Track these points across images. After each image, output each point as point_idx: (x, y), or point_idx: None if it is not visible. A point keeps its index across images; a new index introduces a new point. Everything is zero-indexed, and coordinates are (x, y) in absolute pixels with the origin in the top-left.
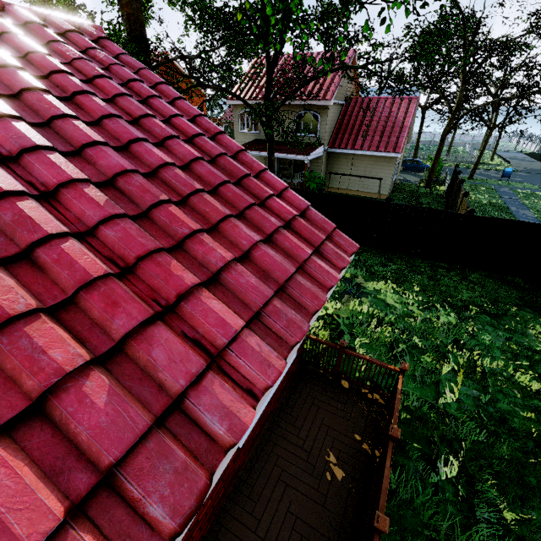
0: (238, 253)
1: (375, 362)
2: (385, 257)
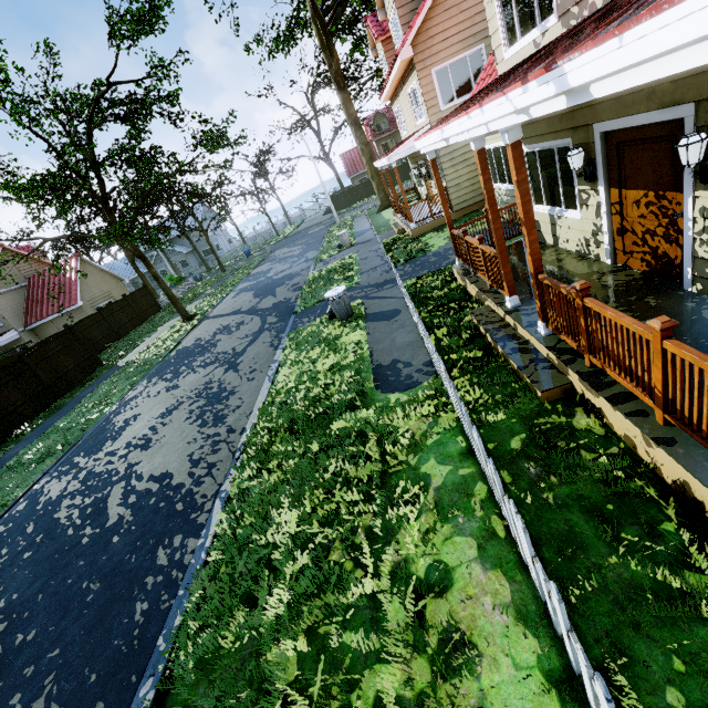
0: None
1: None
2: None
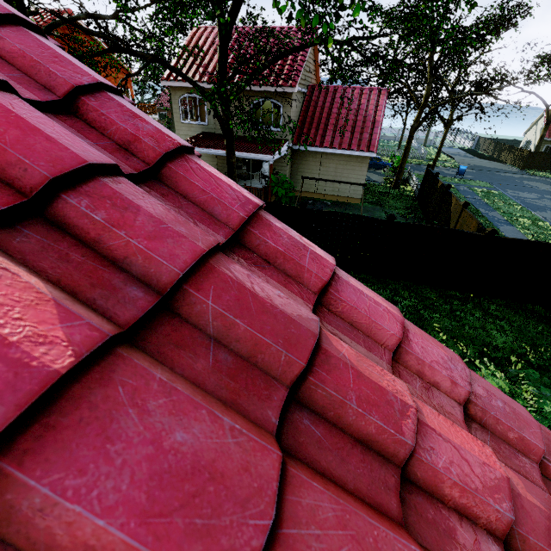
0: None
1: None
2: (388, 288)
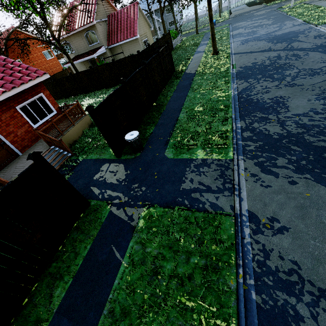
0: (0, 79)
1: (72, 104)
2: None
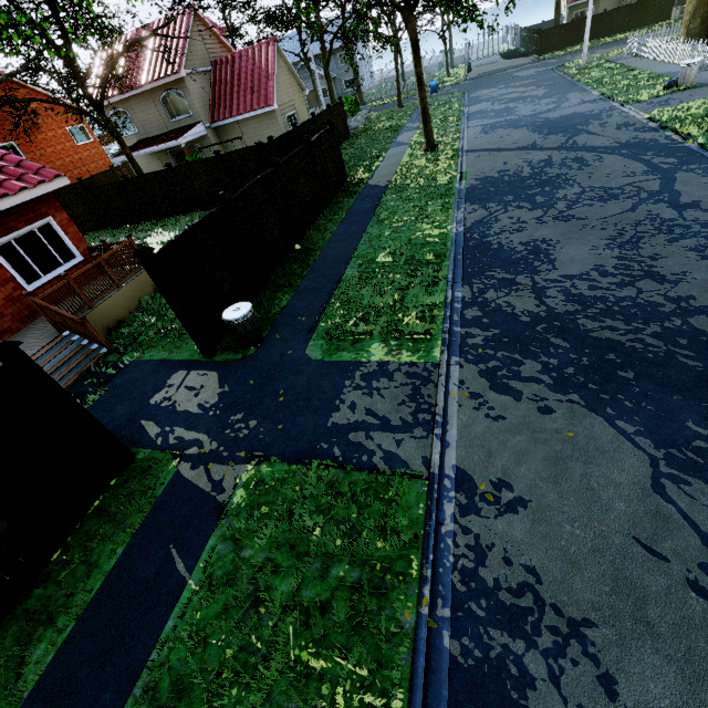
0: None
1: (119, 242)
2: None
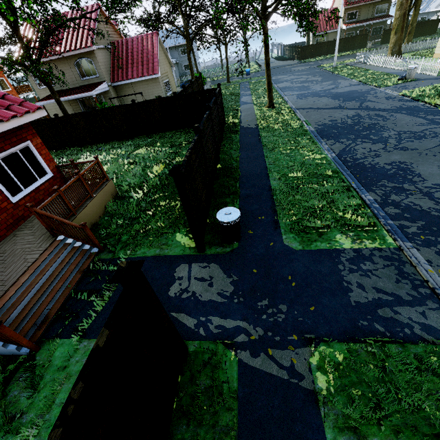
0: None
1: (86, 161)
2: (148, 137)
